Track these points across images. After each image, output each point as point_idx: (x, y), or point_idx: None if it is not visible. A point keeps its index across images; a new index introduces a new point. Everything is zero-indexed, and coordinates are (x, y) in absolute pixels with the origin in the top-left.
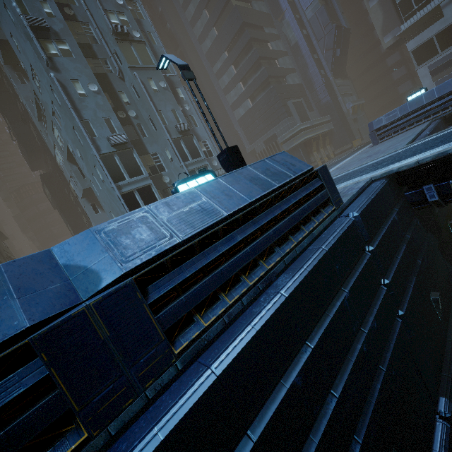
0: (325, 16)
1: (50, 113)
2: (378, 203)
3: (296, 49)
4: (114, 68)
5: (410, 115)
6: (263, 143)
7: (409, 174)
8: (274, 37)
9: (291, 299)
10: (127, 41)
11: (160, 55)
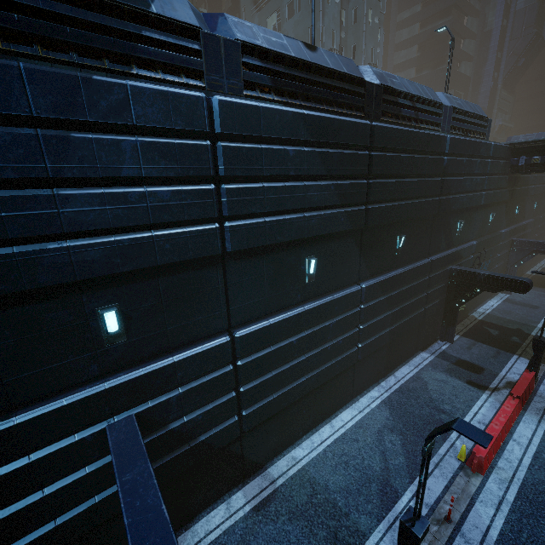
0: (533, 16)
1: (284, 1)
2: (500, 149)
3: (487, 37)
4: None
5: None
6: None
7: (519, 148)
8: (474, 13)
9: (472, 142)
10: None
11: None
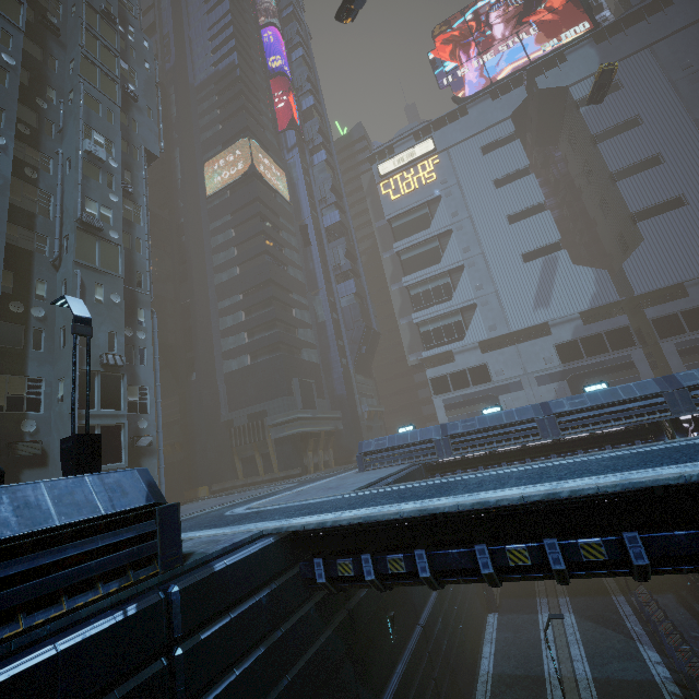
0: (357, 312)
1: None
2: (235, 573)
3: (323, 327)
4: (52, 251)
5: (397, 449)
6: (248, 415)
7: (303, 538)
8: (302, 306)
9: None
10: (95, 235)
11: (139, 265)
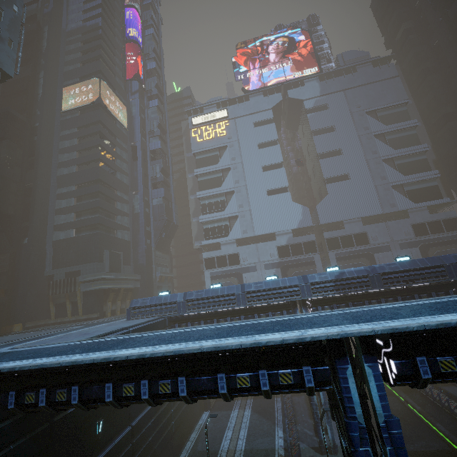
0: (163, 210)
1: None
2: None
3: (137, 216)
4: None
5: (154, 306)
6: (66, 273)
7: (5, 377)
8: (123, 200)
9: None
10: None
11: None
